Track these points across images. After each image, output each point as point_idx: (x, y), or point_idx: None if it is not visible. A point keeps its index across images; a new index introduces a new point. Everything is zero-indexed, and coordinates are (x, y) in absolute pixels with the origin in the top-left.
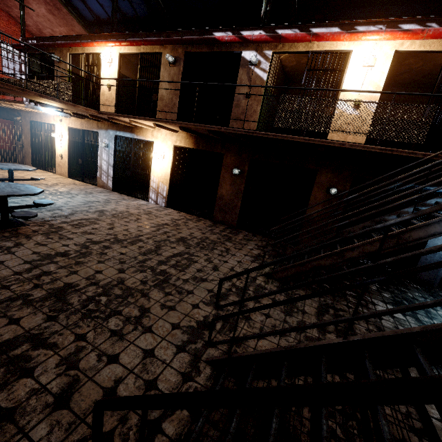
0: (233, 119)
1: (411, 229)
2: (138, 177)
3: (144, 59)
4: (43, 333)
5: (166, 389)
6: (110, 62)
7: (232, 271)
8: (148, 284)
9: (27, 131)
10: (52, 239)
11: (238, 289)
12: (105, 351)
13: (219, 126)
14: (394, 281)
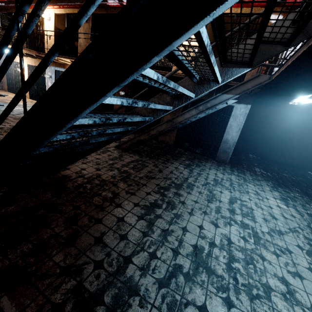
0: None
1: (177, 116)
2: None
3: (69, 17)
4: None
5: None
6: (49, 19)
7: None
8: None
9: None
10: None
11: None
12: None
13: None
14: (202, 159)
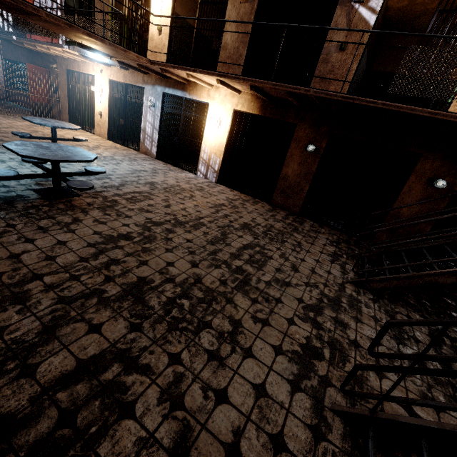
0: (315, 80)
1: None
2: (182, 144)
3: None
4: (131, 348)
5: (299, 452)
6: None
7: (314, 274)
8: (228, 286)
9: (63, 82)
10: (110, 216)
11: (330, 300)
12: (209, 383)
13: (306, 88)
14: None
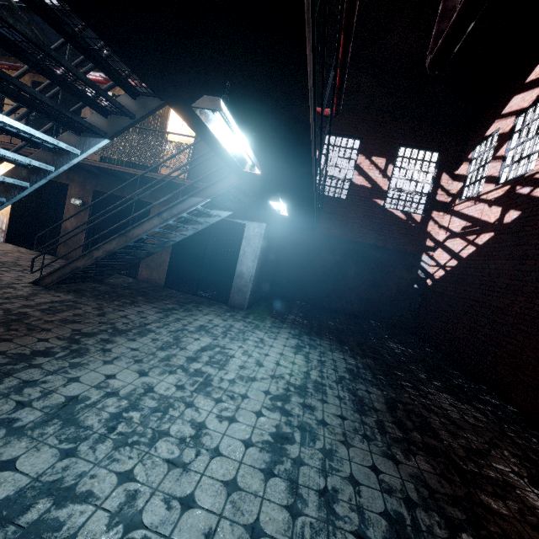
0: None
1: (134, 228)
2: None
3: None
4: None
5: None
6: None
7: None
8: None
9: None
10: None
11: None
12: None
13: (36, 149)
14: (205, 303)
